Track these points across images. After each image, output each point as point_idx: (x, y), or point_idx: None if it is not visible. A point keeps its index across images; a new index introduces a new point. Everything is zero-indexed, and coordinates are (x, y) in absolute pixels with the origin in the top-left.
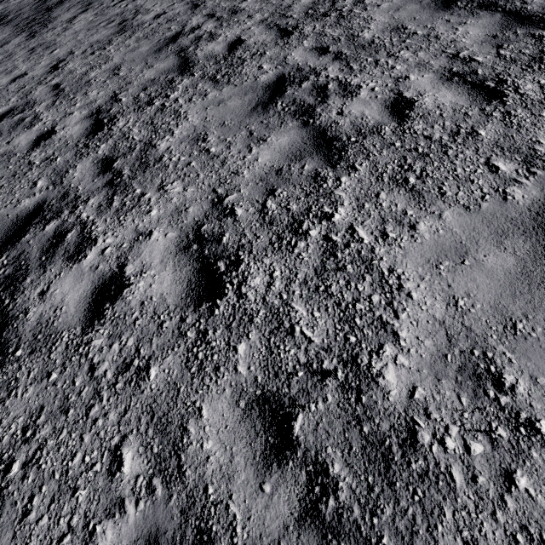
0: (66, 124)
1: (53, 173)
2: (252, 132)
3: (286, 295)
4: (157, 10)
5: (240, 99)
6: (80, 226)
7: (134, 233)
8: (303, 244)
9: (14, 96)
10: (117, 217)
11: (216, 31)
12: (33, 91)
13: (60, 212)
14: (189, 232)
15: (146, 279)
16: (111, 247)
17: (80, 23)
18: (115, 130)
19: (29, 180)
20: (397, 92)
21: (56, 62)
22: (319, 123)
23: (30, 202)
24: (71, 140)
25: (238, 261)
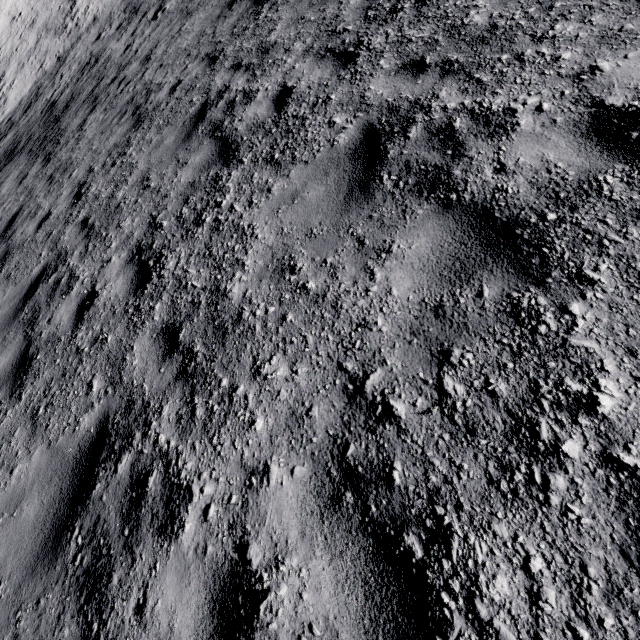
0: (107, 279)
1: (107, 364)
2: (361, 239)
3: (586, 631)
4: (169, 81)
5: (321, 184)
6: (161, 461)
7: (241, 472)
8: (563, 482)
9: (43, 249)
10: (209, 439)
11: (251, 87)
12: (62, 236)
13: (130, 436)
14: (328, 464)
15: (288, 579)
16: (215, 504)
17: (91, 127)
18: (166, 277)
19: (82, 381)
20: (590, 101)
21: (78, 188)
22: (470, 197)
23: (90, 420)
24: (117, 303)
25: (440, 530)
